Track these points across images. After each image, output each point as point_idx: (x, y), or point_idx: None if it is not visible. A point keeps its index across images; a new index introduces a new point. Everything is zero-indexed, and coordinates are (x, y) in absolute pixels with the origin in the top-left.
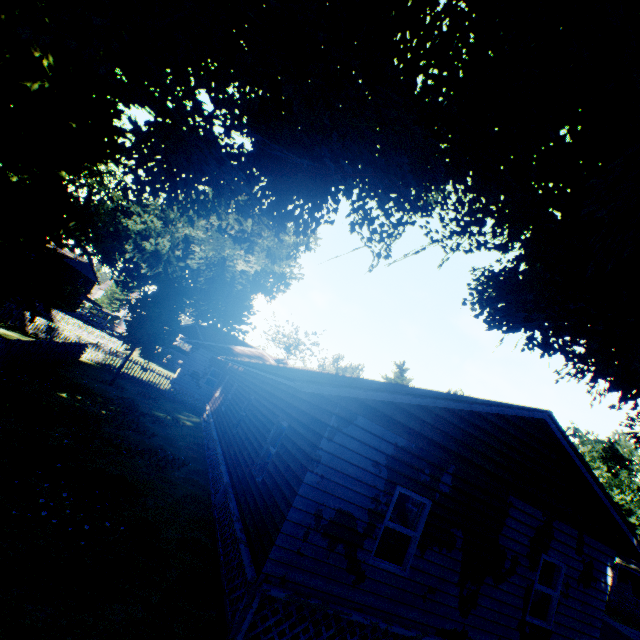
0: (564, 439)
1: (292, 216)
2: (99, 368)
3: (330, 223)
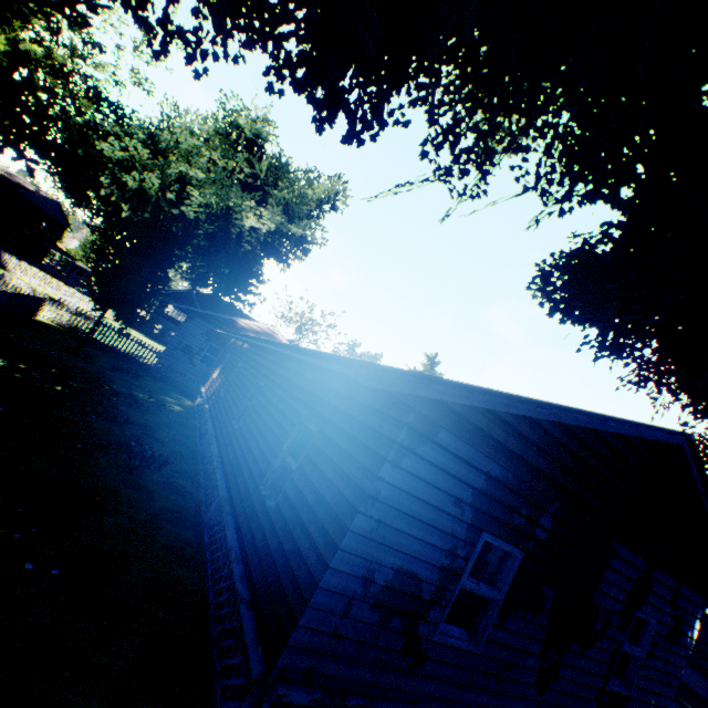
0: (698, 473)
1: (345, 102)
2: (62, 332)
3: (402, 126)
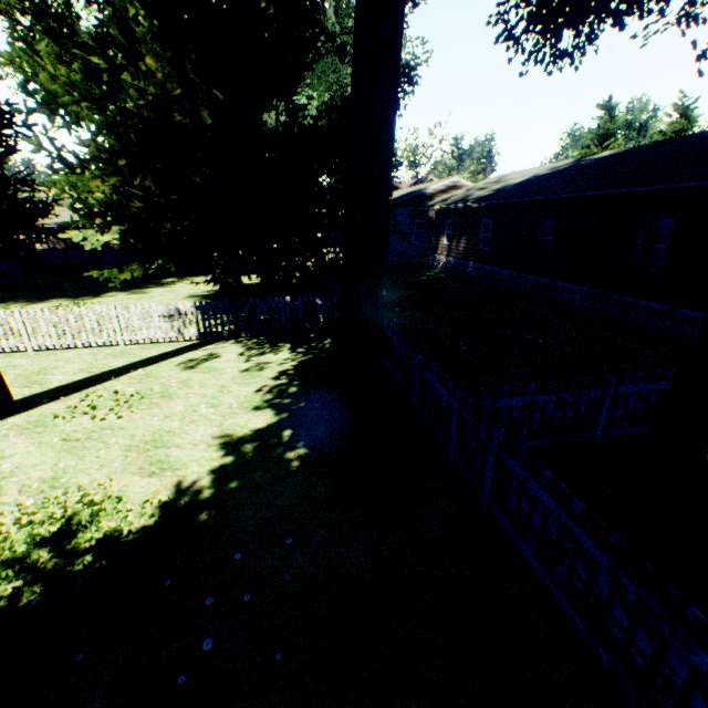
0: None
1: None
2: None
3: None
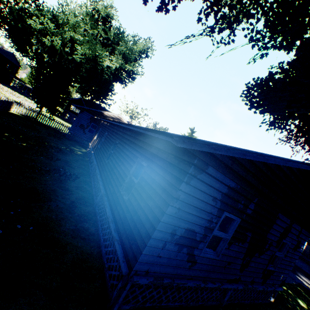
0: None
1: None
2: (23, 118)
3: None
